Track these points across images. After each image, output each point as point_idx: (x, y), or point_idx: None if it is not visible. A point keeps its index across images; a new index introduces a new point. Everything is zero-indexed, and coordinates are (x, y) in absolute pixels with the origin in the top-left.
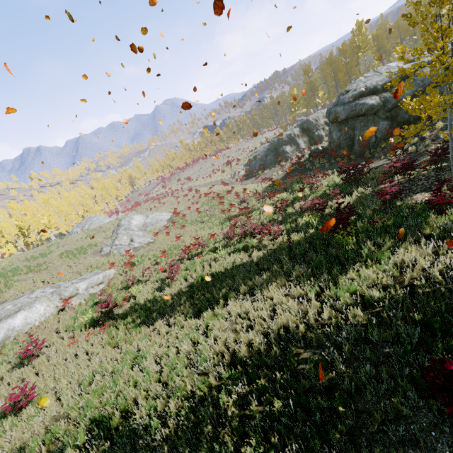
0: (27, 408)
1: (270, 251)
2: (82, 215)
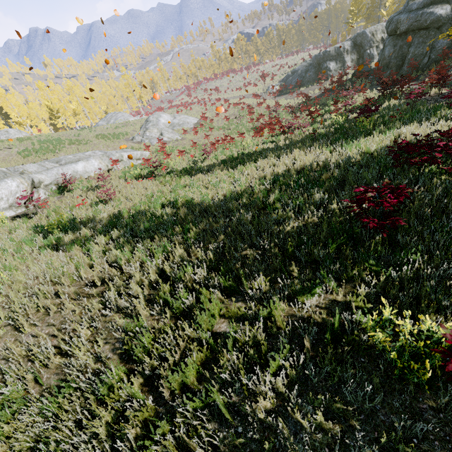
0: (111, 201)
1: (295, 140)
2: (105, 111)
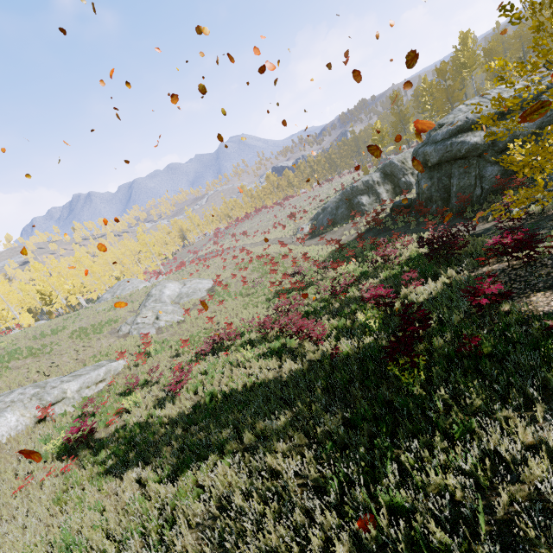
0: None
1: (306, 366)
2: (118, 277)
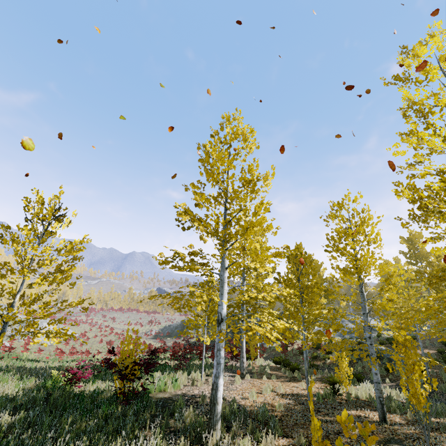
0: None
1: None
2: None
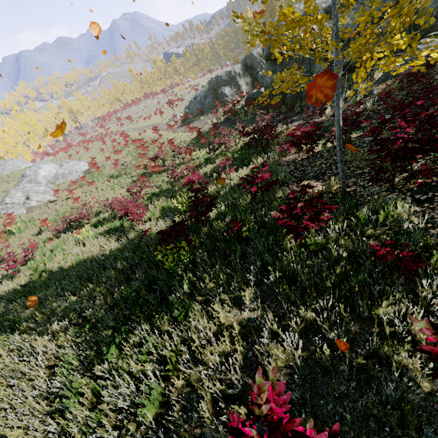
0: None
1: (122, 245)
2: (0, 157)
